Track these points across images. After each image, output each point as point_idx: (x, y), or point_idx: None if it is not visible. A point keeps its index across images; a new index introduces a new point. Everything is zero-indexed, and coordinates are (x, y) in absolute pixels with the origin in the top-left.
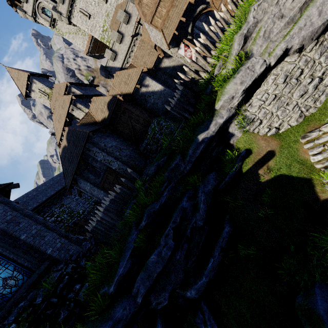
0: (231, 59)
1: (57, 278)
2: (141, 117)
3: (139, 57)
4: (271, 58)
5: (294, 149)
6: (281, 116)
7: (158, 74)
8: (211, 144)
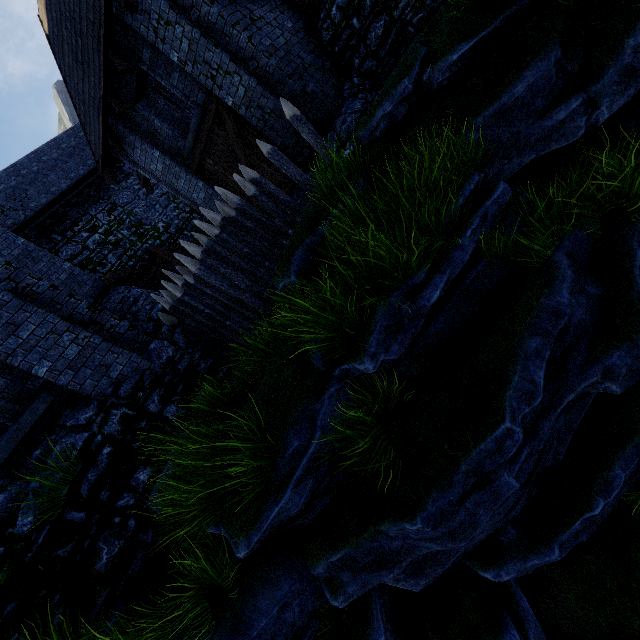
0: None
1: (77, 453)
2: None
3: None
4: None
5: None
6: None
7: None
8: None
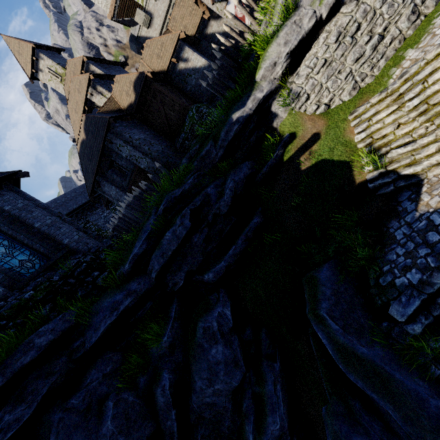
0: (277, 11)
1: (75, 264)
2: (176, 102)
3: (178, 18)
4: (322, 7)
5: (341, 130)
6: (331, 88)
7: (203, 44)
8: (248, 126)
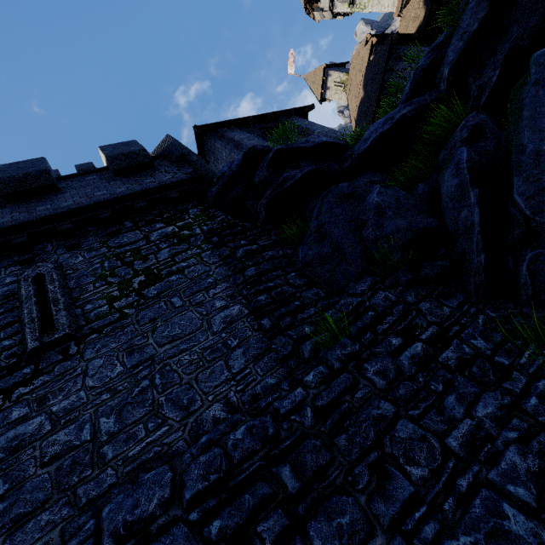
0: None
1: None
2: None
3: None
4: None
5: None
6: None
7: None
8: None
